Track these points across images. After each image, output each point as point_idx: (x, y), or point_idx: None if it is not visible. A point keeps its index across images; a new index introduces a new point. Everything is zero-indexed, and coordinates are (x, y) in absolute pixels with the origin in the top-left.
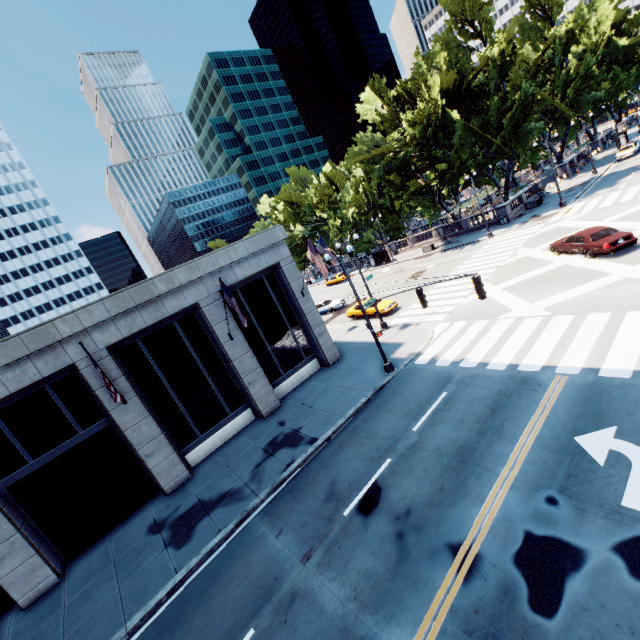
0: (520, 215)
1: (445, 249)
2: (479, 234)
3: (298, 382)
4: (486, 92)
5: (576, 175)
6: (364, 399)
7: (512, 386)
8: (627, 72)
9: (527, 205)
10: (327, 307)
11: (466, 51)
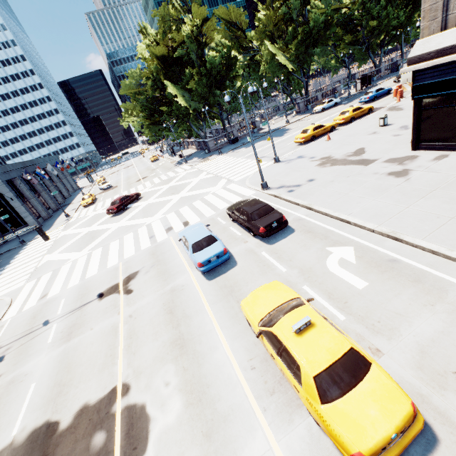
0: (219, 148)
1: (178, 161)
2: (195, 156)
3: (20, 234)
4: (189, 59)
5: (298, 115)
6: (0, 253)
7: (1, 266)
8: (416, 4)
9: (229, 141)
10: (101, 187)
11: (177, 22)
